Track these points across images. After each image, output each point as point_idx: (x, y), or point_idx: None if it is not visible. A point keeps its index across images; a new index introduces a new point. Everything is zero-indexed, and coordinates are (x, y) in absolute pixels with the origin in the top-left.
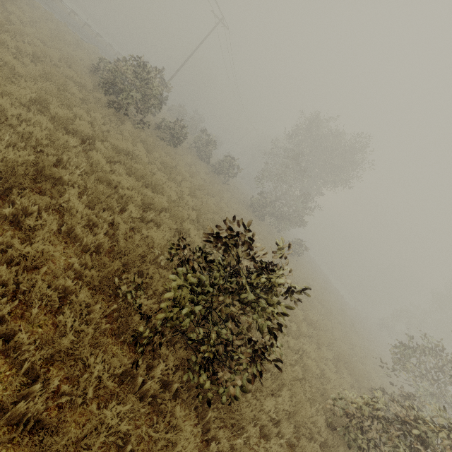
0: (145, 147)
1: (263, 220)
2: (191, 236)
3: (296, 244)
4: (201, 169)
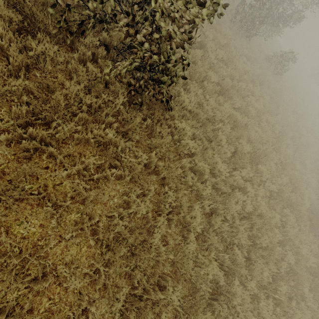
0: (203, 135)
1: (251, 36)
2: (300, 249)
3: (286, 59)
4: (205, 25)
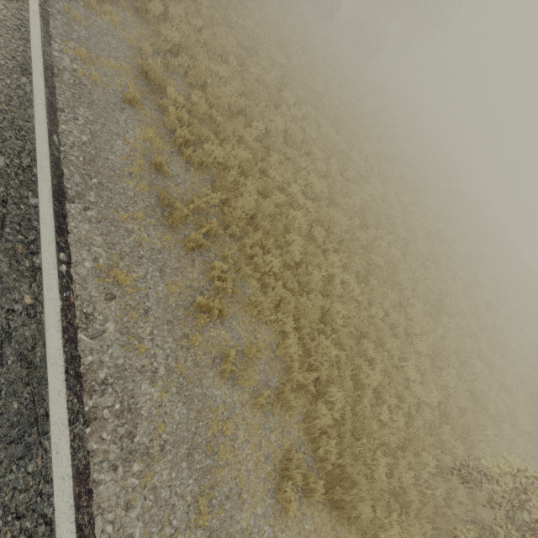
0: None
1: None
2: None
3: None
4: None
